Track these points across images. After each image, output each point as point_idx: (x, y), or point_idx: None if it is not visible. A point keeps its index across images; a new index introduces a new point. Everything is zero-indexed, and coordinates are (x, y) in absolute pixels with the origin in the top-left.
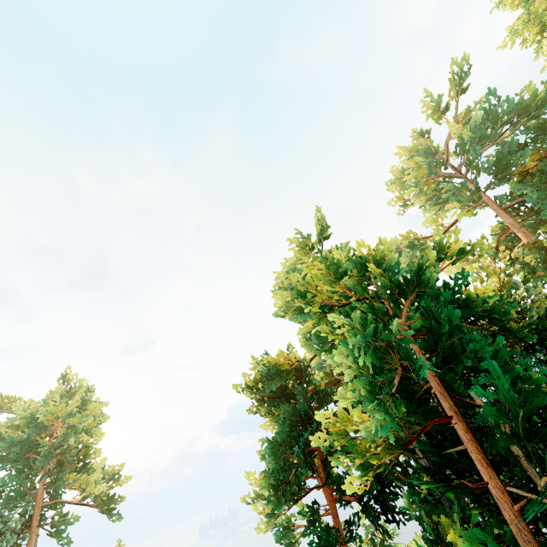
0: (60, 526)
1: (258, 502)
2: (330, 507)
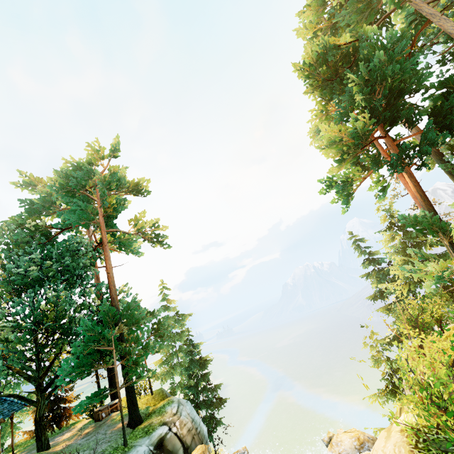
0: (126, 242)
1: (328, 152)
2: (392, 150)
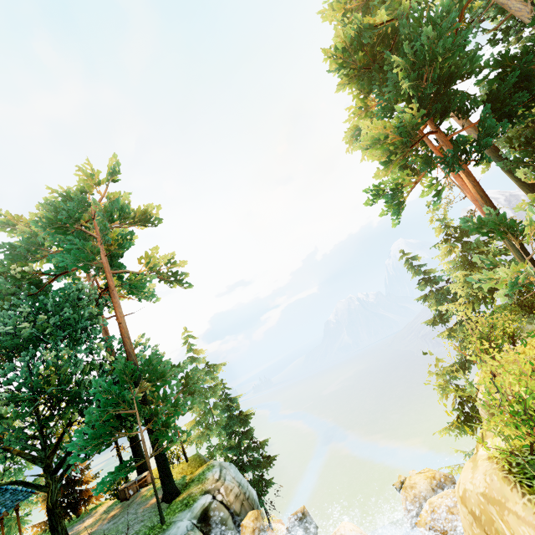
0: (138, 284)
1: (373, 154)
2: (446, 146)
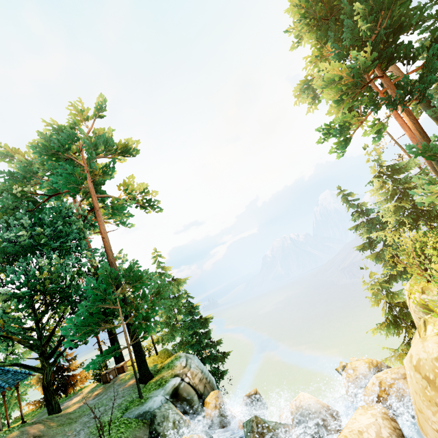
0: (119, 207)
1: (328, 93)
2: (390, 89)
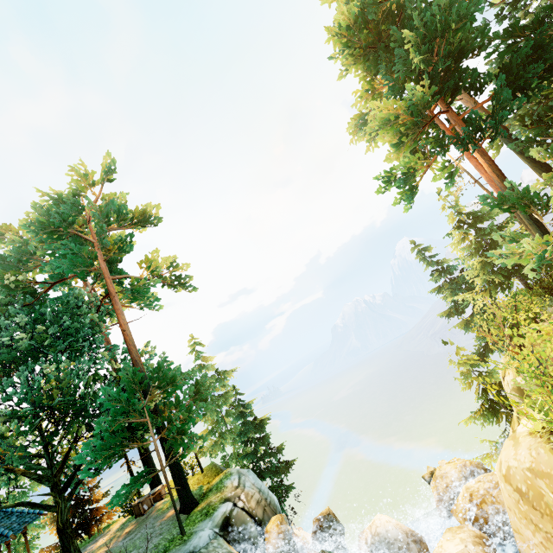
0: (141, 289)
1: (384, 136)
2: (458, 125)
